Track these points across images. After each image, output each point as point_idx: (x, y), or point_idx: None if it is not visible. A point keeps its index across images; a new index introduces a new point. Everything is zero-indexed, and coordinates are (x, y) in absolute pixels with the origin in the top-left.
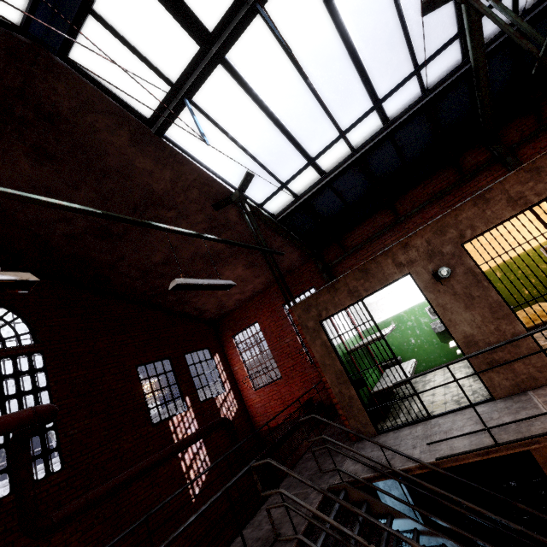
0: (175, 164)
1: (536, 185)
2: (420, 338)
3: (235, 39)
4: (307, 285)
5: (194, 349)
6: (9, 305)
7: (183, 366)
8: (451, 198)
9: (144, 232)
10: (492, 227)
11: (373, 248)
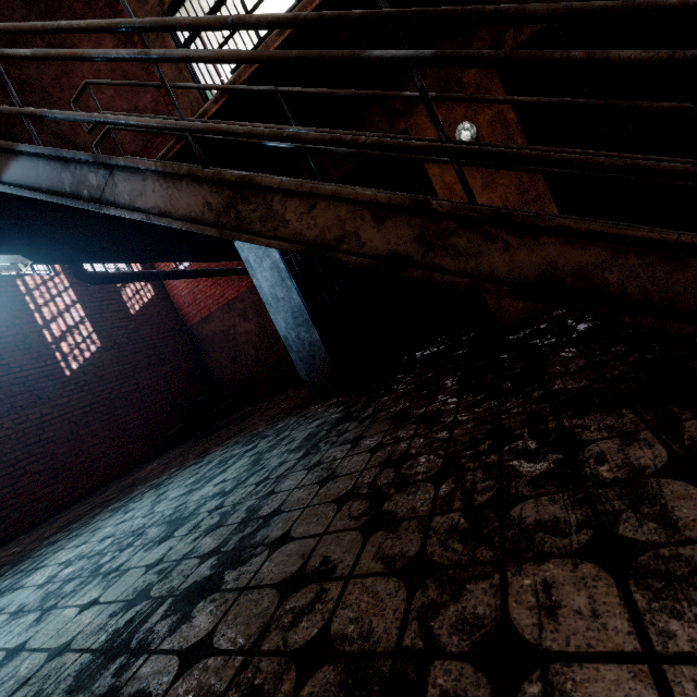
0: None
1: None
2: None
3: None
4: None
5: None
6: None
7: None
8: None
9: None
10: None
11: None
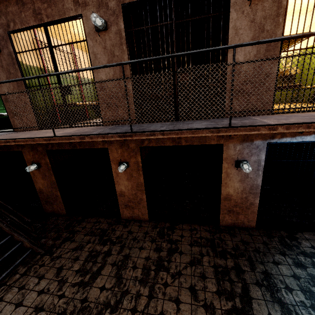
0: None
1: (48, 8)
2: None
3: None
4: None
5: None
6: None
7: None
8: None
9: None
10: (24, 28)
11: None
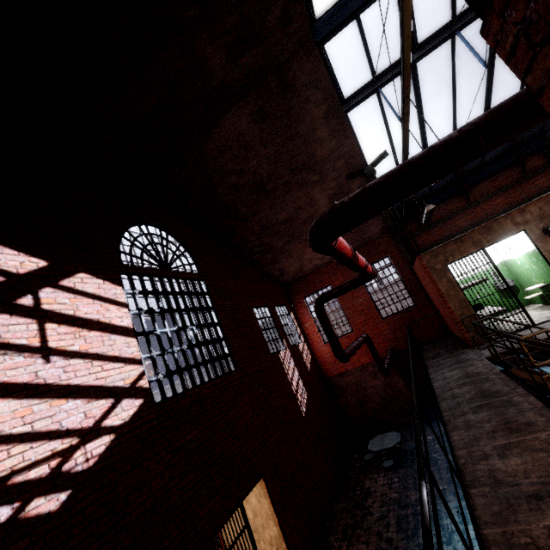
0: (342, 137)
1: None
2: (484, 295)
3: (431, 51)
4: (382, 254)
5: (279, 304)
6: (179, 239)
7: (276, 315)
8: (513, 191)
9: (287, 192)
10: None
11: (445, 226)
